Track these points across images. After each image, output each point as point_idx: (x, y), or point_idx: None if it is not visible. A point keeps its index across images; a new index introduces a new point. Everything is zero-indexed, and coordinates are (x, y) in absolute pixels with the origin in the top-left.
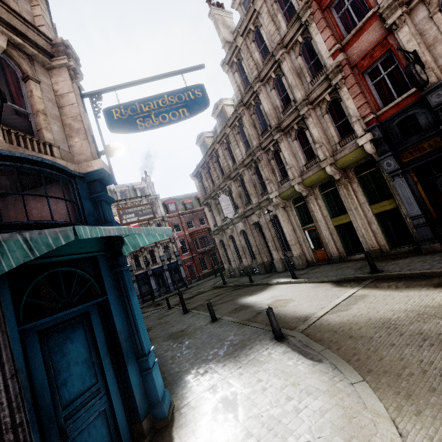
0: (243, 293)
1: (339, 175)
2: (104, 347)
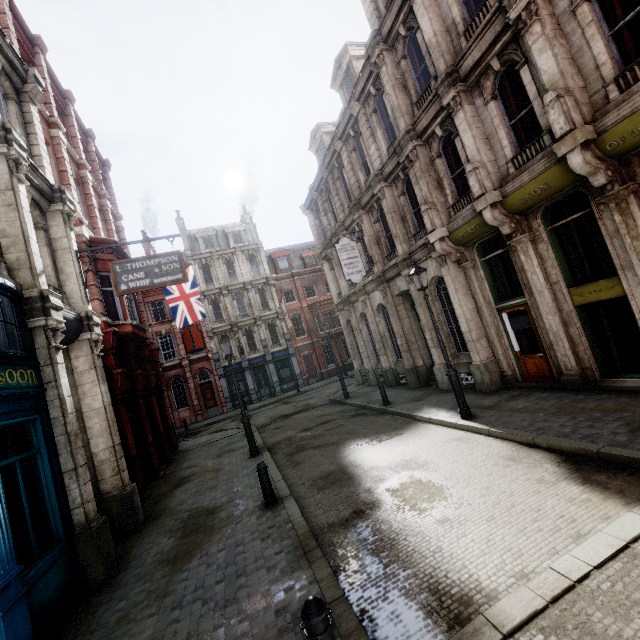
0: (362, 429)
1: (606, 173)
2: None
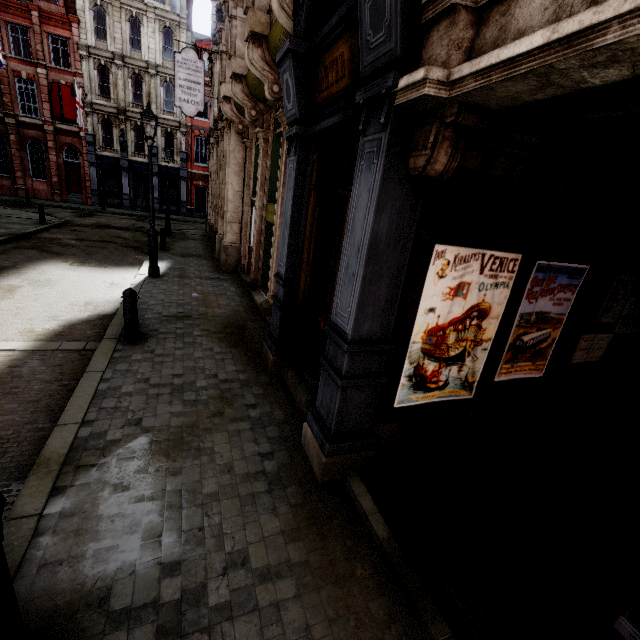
0: (101, 255)
1: (271, 86)
2: None
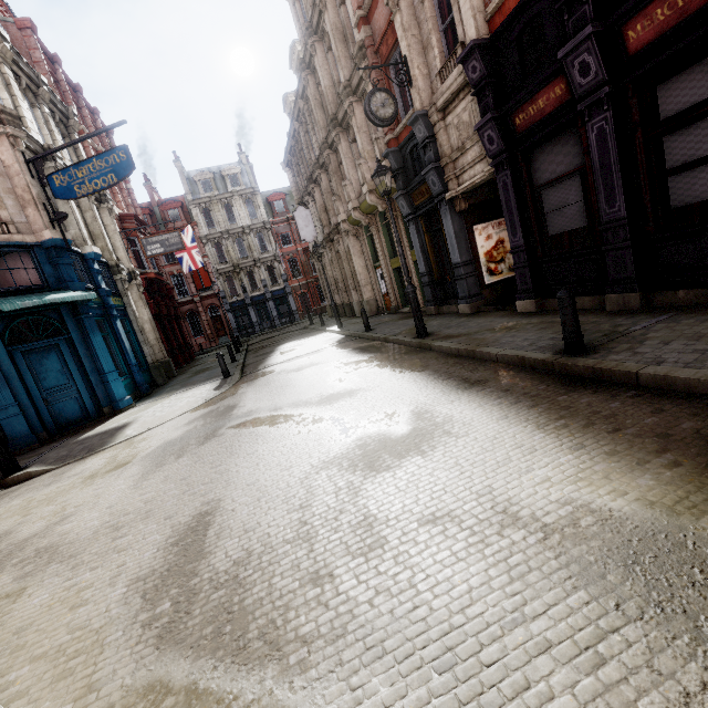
0: (298, 338)
1: (382, 206)
2: (74, 365)
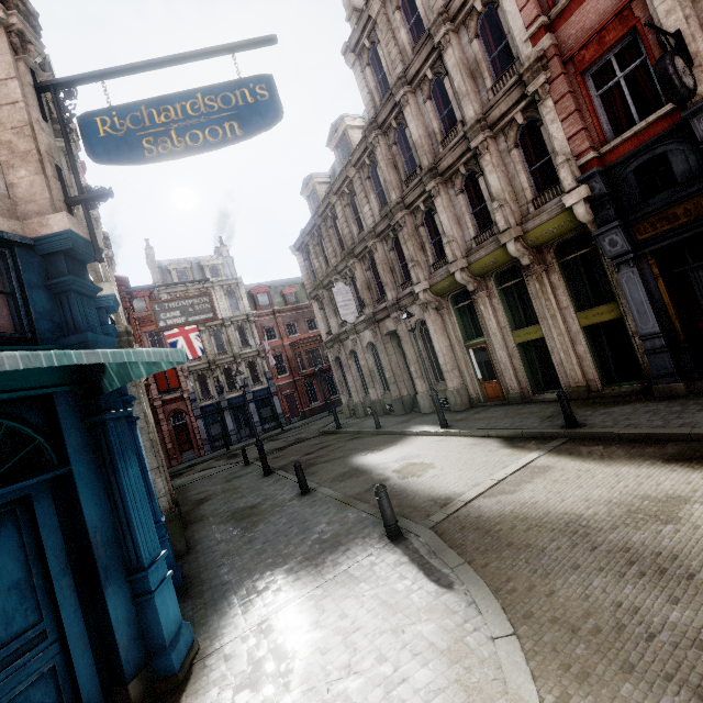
0: (362, 446)
1: (529, 257)
2: (60, 557)
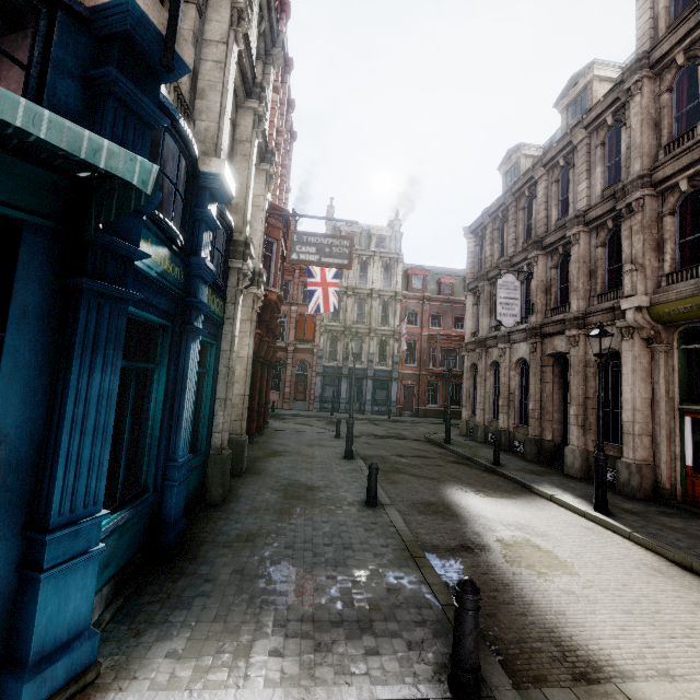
0: (466, 478)
1: None
2: None
